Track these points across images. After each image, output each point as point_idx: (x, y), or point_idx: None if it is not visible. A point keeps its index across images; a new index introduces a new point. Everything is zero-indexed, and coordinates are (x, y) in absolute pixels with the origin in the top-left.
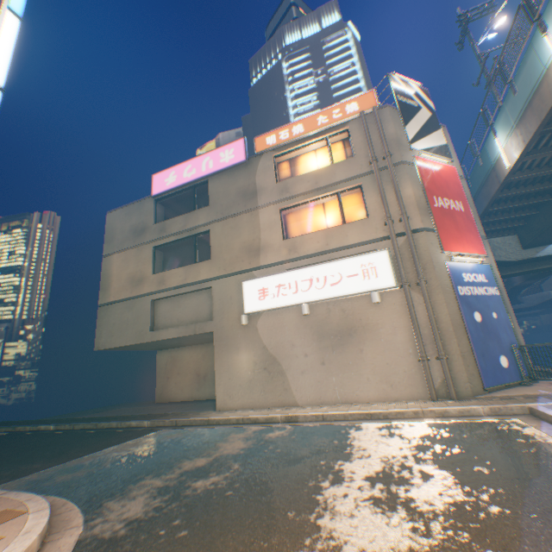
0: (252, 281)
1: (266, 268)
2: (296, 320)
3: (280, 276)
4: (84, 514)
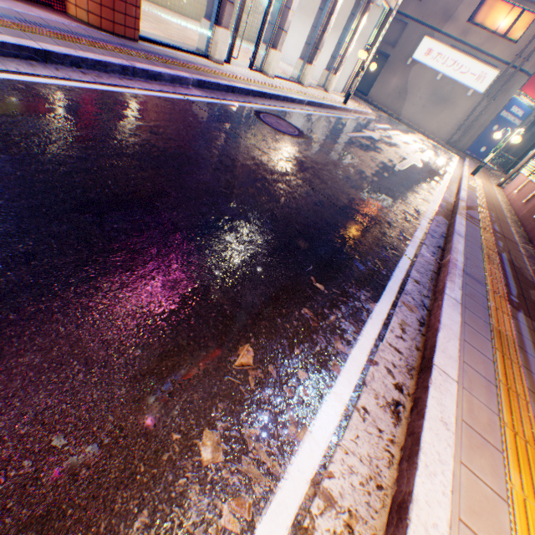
0: (429, 40)
1: (442, 37)
2: (430, 79)
3: (444, 49)
4: None
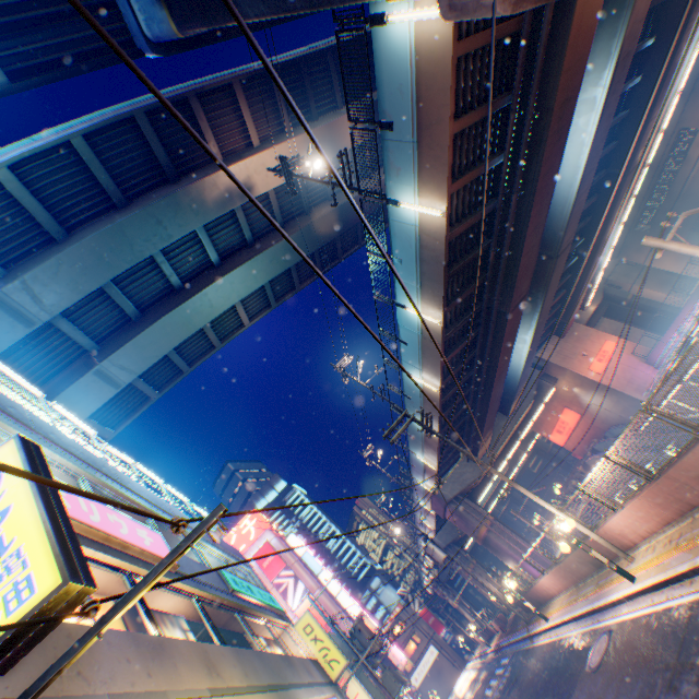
0: (411, 677)
1: (411, 670)
2: (427, 678)
3: (416, 669)
4: None
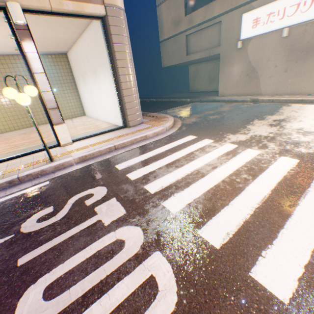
0: (249, 13)
1: None
2: (275, 42)
3: (272, 5)
4: (180, 120)
